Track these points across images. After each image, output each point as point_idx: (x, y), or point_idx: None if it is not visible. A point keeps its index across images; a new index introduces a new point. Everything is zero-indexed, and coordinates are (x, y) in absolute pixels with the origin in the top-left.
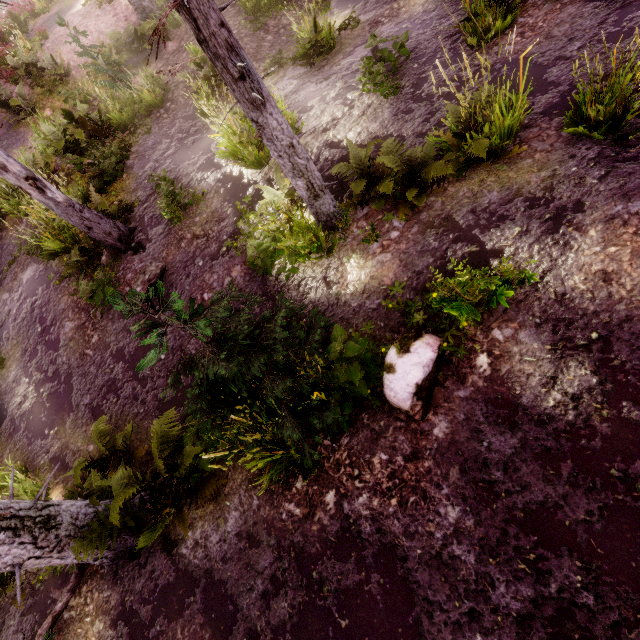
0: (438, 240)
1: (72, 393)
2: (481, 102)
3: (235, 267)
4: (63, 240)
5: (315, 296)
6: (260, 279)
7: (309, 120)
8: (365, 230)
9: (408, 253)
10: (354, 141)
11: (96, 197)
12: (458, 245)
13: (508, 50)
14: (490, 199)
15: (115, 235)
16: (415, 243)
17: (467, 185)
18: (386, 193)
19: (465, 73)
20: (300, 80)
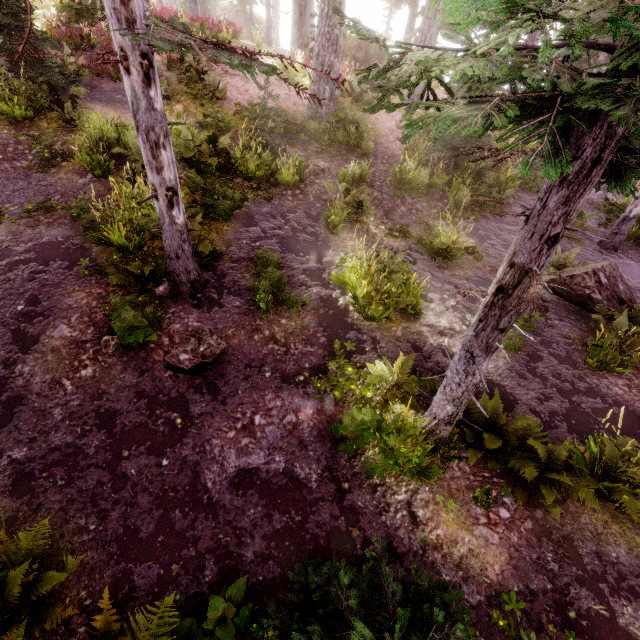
0: (558, 563)
1: (4, 427)
2: (625, 449)
3: (306, 409)
4: (128, 237)
5: (392, 520)
6: (329, 444)
7: (428, 311)
8: (467, 477)
9: (520, 552)
10: None
11: (195, 227)
12: (583, 590)
13: (618, 392)
14: (618, 555)
15: (191, 277)
16: (529, 544)
17: (590, 514)
18: (527, 479)
19: (578, 382)
20: (420, 263)
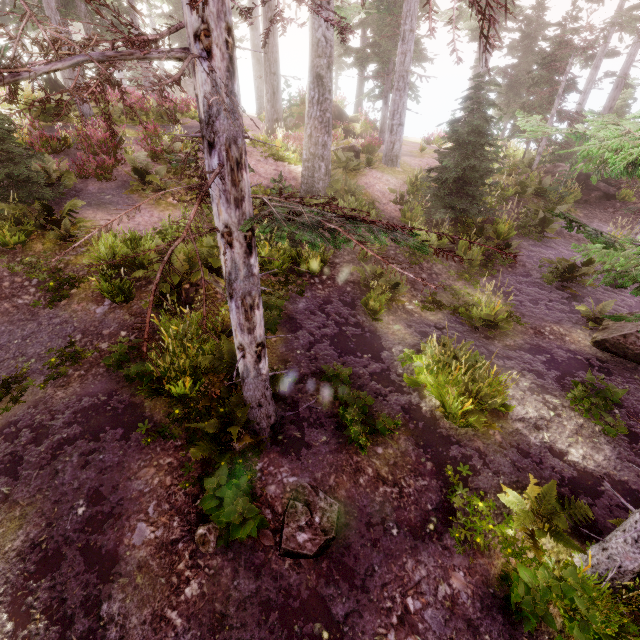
0: None
1: None
2: None
3: (456, 571)
4: (184, 382)
5: None
6: (500, 617)
7: (510, 400)
8: None
9: None
10: (581, 464)
11: None
12: None
13: None
14: None
15: (272, 420)
16: None
17: None
18: None
19: None
20: (468, 337)
